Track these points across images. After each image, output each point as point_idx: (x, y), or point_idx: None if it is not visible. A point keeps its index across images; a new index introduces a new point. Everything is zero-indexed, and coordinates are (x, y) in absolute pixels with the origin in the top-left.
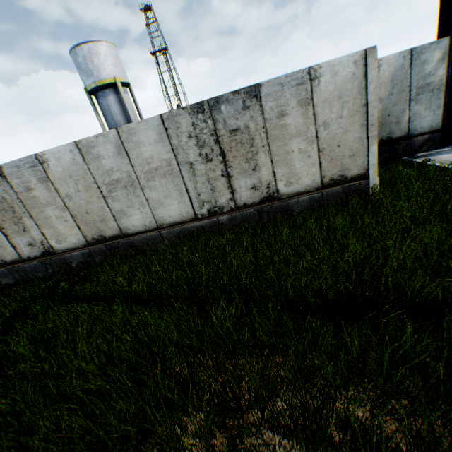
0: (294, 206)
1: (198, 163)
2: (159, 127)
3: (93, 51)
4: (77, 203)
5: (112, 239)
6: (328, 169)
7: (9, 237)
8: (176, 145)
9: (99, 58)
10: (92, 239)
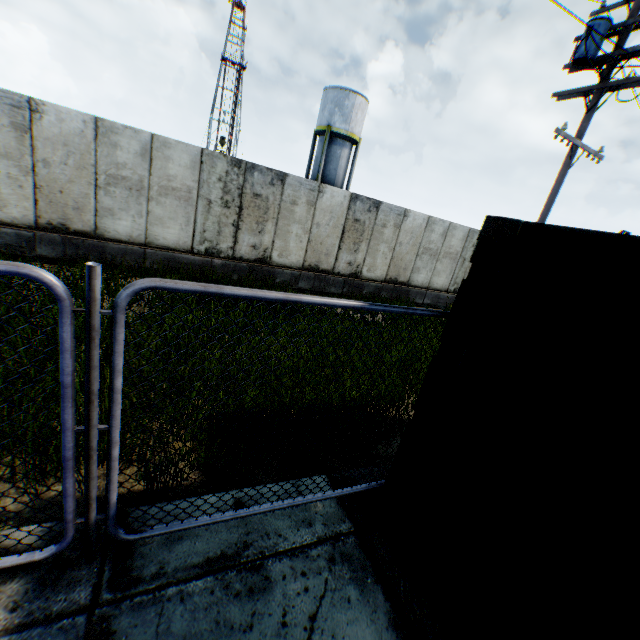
0: None
1: None
2: None
3: (362, 106)
4: None
5: None
6: None
7: None
8: None
9: (362, 114)
10: None
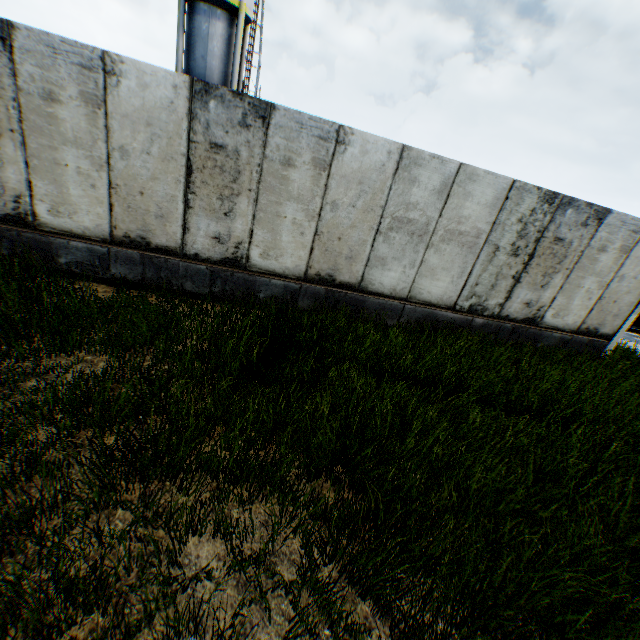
0: (543, 339)
1: (504, 252)
2: (502, 192)
3: None
4: (337, 218)
5: (341, 286)
6: (591, 318)
7: (189, 210)
8: (501, 220)
9: None
10: (314, 274)
